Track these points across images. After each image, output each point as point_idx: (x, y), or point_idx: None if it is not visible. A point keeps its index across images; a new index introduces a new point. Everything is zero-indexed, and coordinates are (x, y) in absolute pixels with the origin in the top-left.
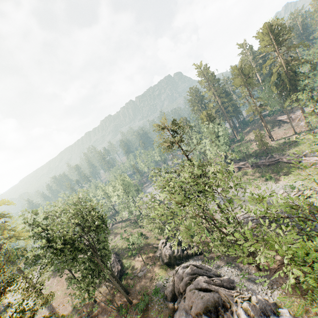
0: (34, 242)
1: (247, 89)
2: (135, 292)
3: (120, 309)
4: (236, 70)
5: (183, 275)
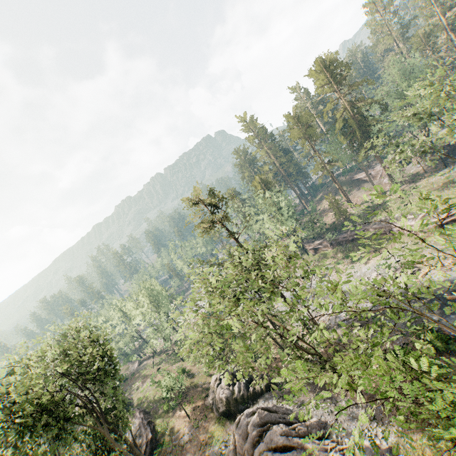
0: None
1: (309, 142)
2: None
3: None
4: (291, 119)
5: (247, 429)
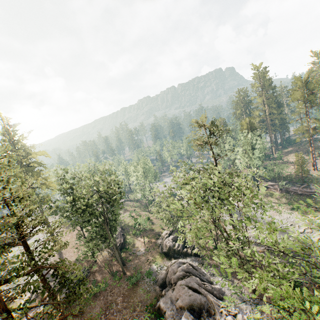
0: (60, 195)
1: (305, 106)
2: (130, 267)
3: (115, 276)
4: (299, 82)
5: (177, 269)
